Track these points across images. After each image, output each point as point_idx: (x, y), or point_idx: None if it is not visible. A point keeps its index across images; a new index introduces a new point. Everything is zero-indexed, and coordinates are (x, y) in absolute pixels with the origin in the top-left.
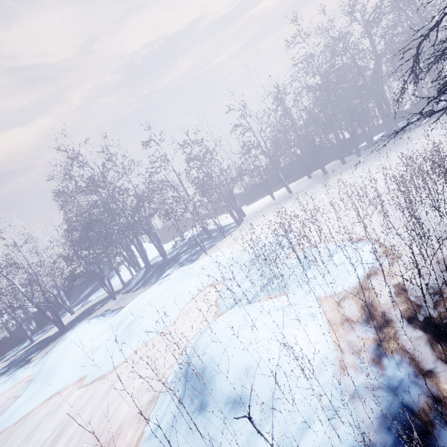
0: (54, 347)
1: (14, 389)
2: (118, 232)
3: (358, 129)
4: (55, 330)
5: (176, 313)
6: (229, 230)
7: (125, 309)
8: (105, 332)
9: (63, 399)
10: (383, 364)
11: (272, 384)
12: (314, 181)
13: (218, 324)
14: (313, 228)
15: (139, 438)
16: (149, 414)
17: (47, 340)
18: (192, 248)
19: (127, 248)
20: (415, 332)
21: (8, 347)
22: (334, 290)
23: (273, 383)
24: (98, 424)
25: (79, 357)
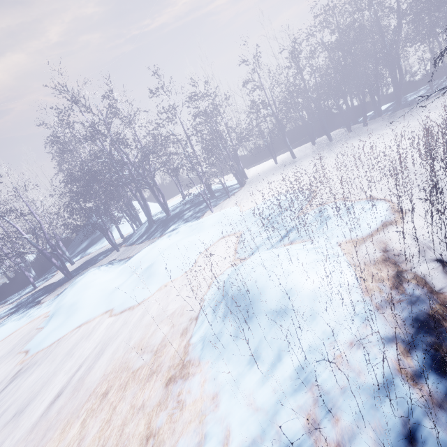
0: (65, 290)
1: (33, 323)
2: (123, 184)
3: (366, 97)
4: (57, 277)
5: (193, 259)
6: (232, 191)
7: (136, 257)
8: (120, 276)
9: (93, 327)
10: (402, 286)
11: (311, 301)
12: (319, 147)
13: (253, 260)
14: (324, 189)
15: (186, 346)
16: (190, 331)
17: (53, 286)
18: (196, 206)
19: (127, 203)
20: (429, 264)
21: (7, 293)
22: (353, 238)
23: (311, 300)
24: (140, 341)
25: (99, 296)
